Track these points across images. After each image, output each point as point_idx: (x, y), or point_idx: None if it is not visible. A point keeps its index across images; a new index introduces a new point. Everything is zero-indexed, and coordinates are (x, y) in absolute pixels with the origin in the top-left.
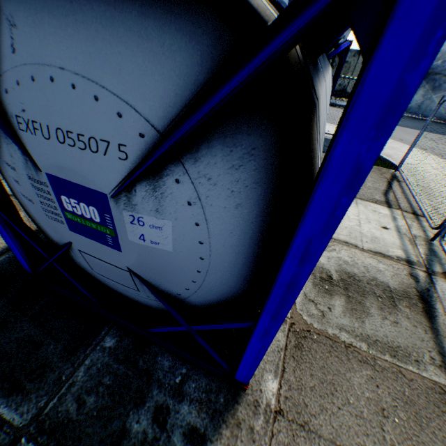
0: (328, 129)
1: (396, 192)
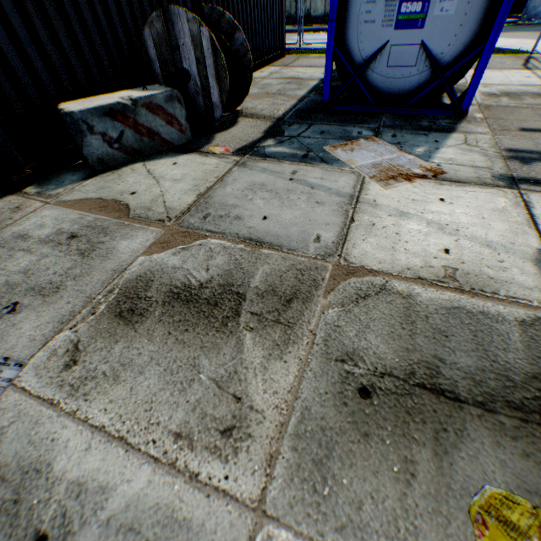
0: None
1: (533, 64)
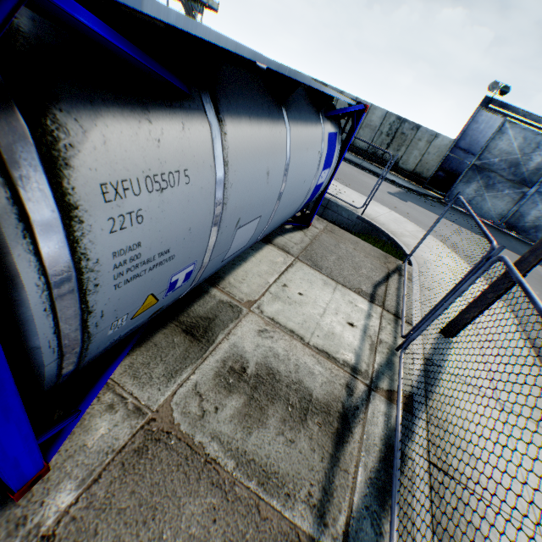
0: (355, 199)
1: (391, 287)
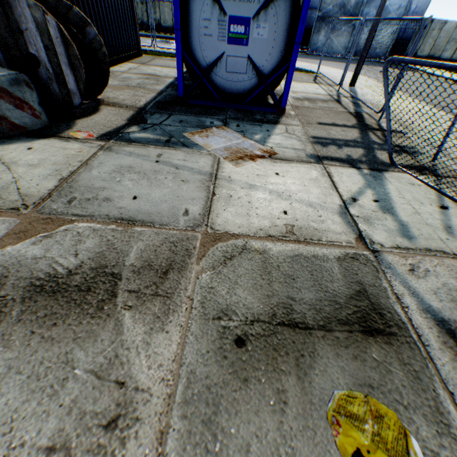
0: None
1: (320, 81)
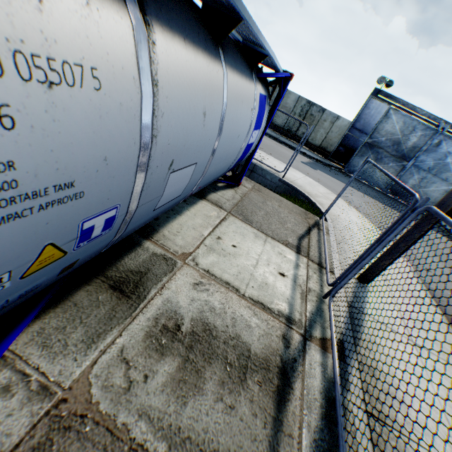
0: (277, 165)
1: (313, 239)
